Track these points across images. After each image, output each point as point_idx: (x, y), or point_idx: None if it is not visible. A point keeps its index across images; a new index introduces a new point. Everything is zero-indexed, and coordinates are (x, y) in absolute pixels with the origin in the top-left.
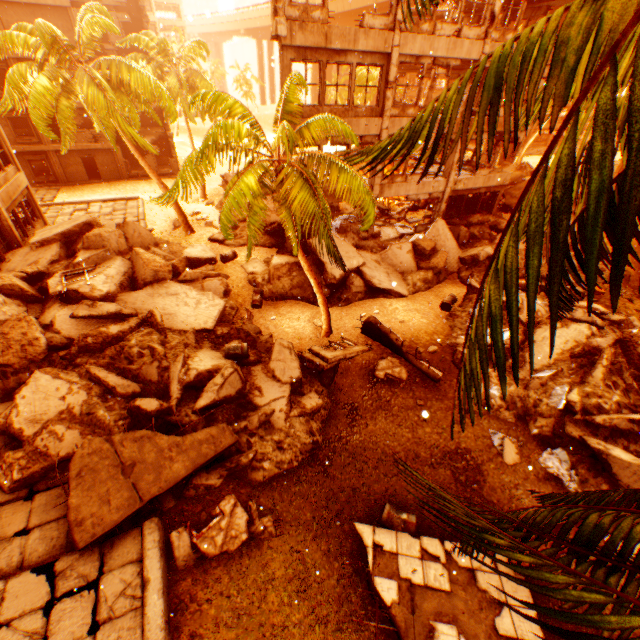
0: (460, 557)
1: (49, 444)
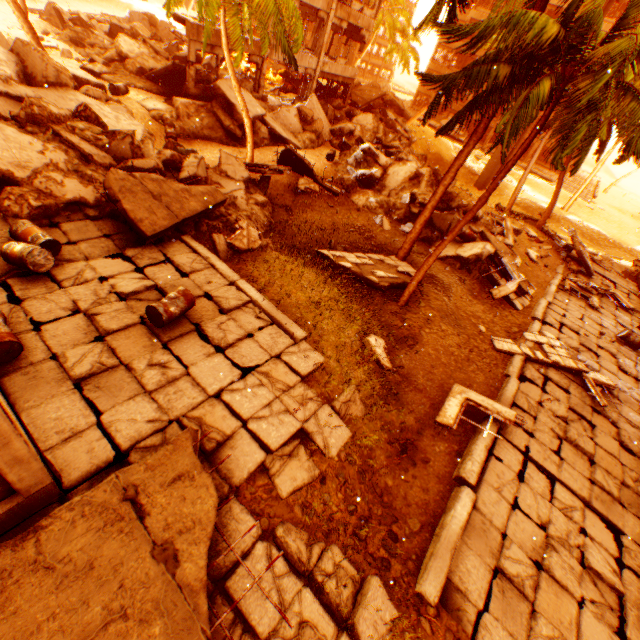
0: (375, 257)
1: (51, 188)
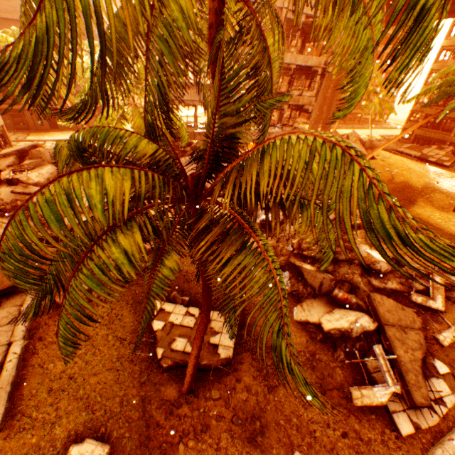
0: None
1: None
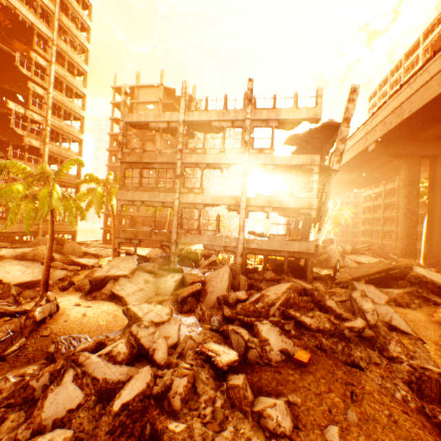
0: None
1: None
